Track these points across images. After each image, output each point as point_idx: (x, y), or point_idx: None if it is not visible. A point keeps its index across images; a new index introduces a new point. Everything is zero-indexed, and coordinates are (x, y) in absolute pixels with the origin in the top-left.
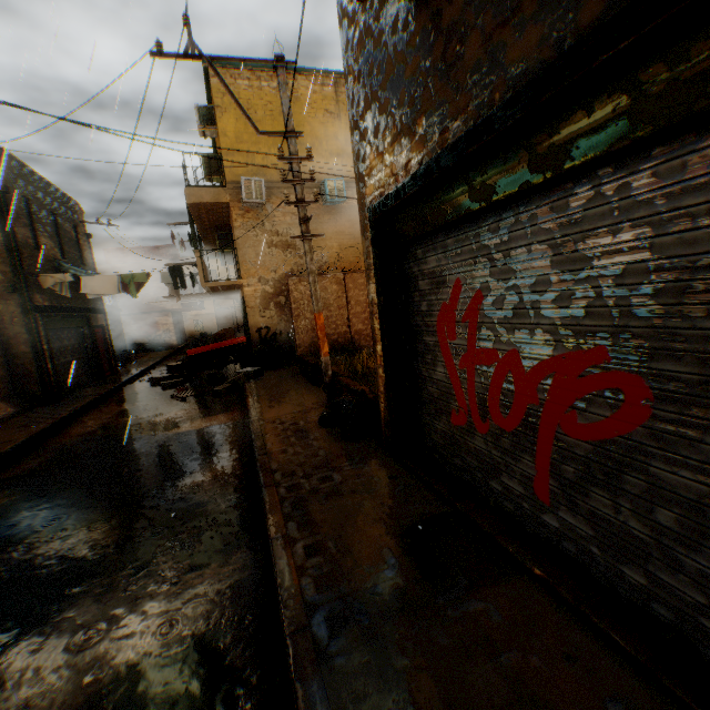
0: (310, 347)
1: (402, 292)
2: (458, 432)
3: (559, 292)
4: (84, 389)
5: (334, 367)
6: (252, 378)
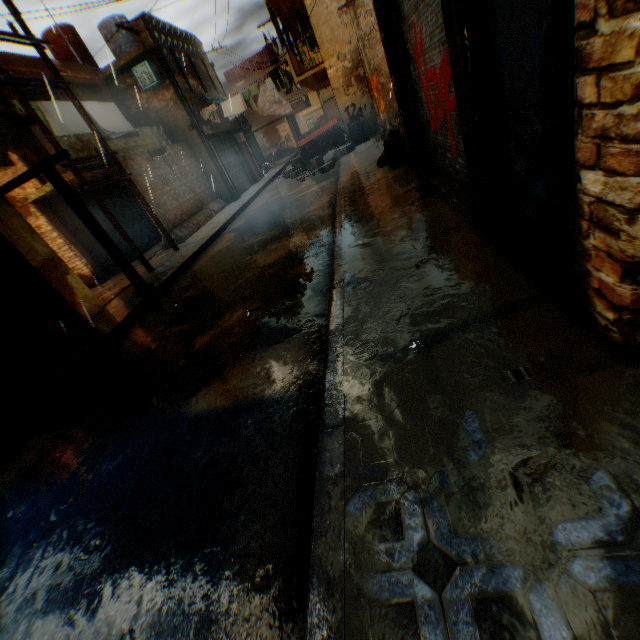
0: (387, 114)
1: (400, 40)
2: (434, 136)
3: (435, 20)
4: (248, 191)
5: (397, 124)
6: (346, 154)
